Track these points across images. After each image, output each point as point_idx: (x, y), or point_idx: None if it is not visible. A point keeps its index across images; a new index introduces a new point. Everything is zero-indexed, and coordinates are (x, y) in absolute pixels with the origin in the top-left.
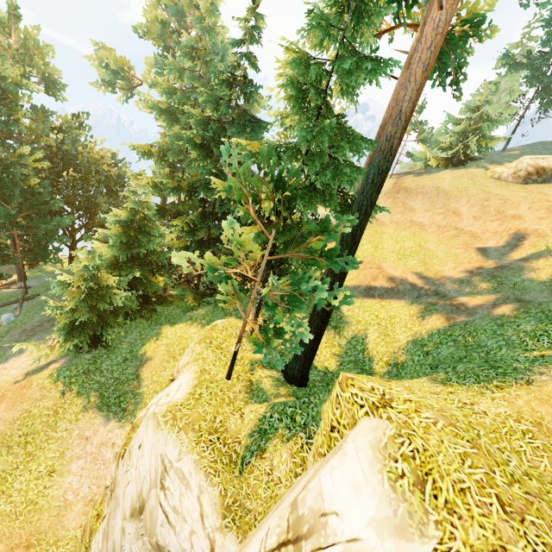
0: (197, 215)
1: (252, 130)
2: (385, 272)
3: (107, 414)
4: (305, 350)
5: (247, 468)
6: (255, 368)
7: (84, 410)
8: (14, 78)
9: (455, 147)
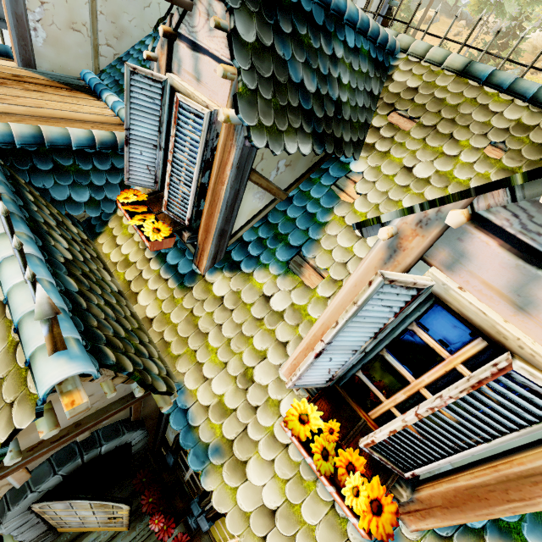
0: None
1: None
2: None
3: None
4: None
5: None
6: None
7: None
8: None
9: None
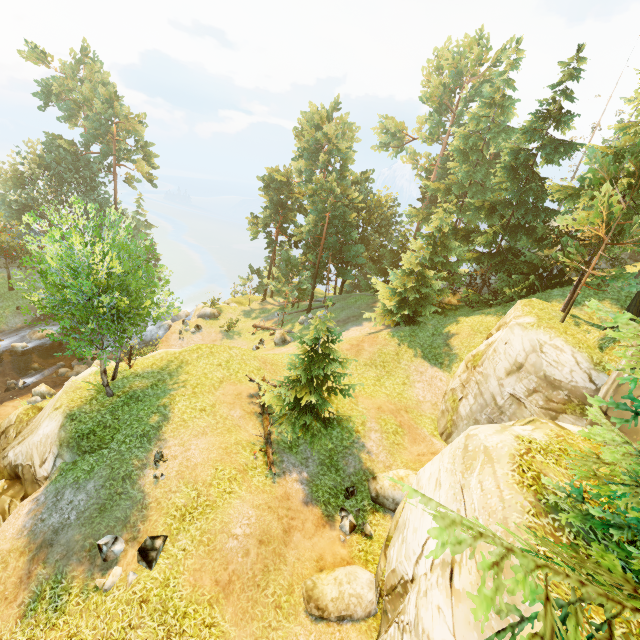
0: (499, 226)
1: (563, 151)
2: None
3: (429, 363)
4: (639, 306)
5: (607, 349)
6: (580, 324)
7: (415, 357)
8: (341, 150)
9: None
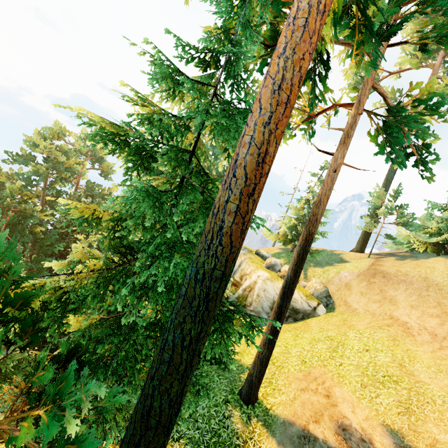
0: None
1: None
2: (337, 408)
3: None
4: None
5: None
6: None
7: None
8: (70, 164)
9: (445, 233)
